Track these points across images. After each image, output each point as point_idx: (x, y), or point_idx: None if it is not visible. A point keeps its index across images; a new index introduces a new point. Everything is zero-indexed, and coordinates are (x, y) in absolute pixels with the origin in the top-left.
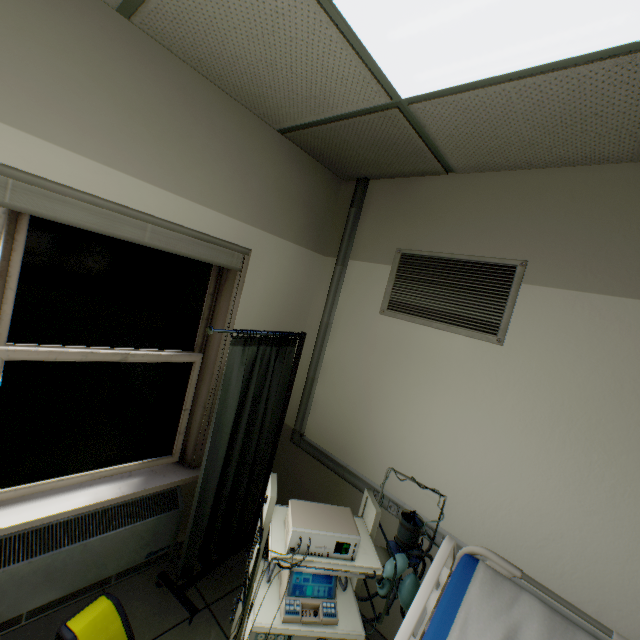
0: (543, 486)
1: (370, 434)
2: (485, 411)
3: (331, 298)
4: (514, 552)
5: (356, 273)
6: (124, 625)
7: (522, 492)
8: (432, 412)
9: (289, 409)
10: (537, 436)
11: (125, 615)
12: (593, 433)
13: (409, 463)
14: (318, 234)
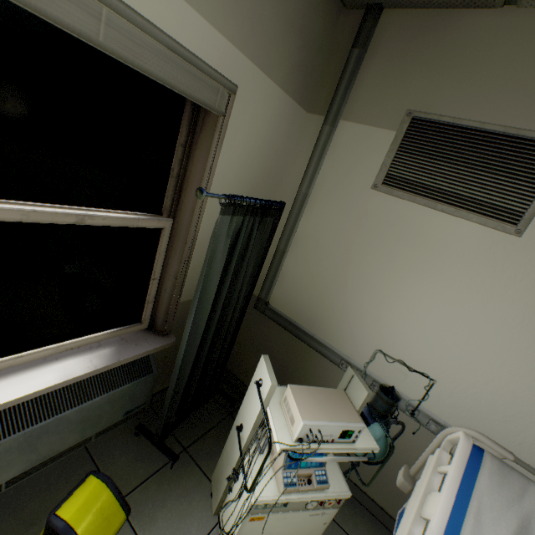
0: (525, 374)
1: (342, 310)
2: (479, 301)
3: (313, 165)
4: (477, 422)
5: (347, 137)
6: (118, 500)
7: (500, 376)
8: (416, 296)
9: None
10: (533, 330)
11: (118, 491)
12: None
13: (381, 339)
14: (306, 81)
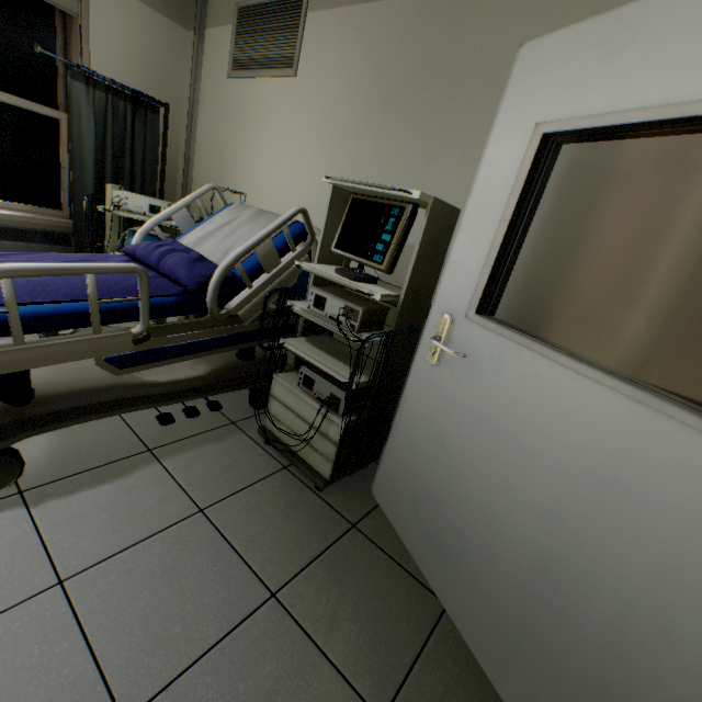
0: (314, 183)
1: (228, 192)
2: (287, 140)
3: (194, 73)
4: None
5: (211, 42)
6: None
7: (304, 193)
8: (260, 155)
9: (179, 197)
10: (312, 146)
11: None
12: (337, 129)
13: (249, 204)
14: (175, 1)
